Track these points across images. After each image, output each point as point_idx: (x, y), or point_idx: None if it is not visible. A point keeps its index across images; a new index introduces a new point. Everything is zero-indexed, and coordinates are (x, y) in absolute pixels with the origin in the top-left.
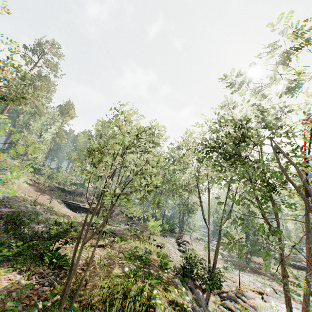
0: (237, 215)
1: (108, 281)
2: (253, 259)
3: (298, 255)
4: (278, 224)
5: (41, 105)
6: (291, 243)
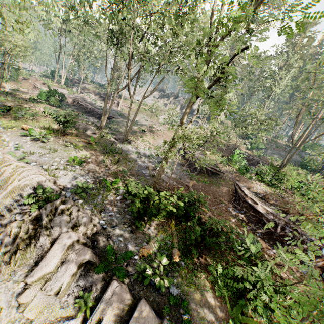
0: None
1: (6, 99)
2: None
3: None
4: None
5: (302, 63)
6: None
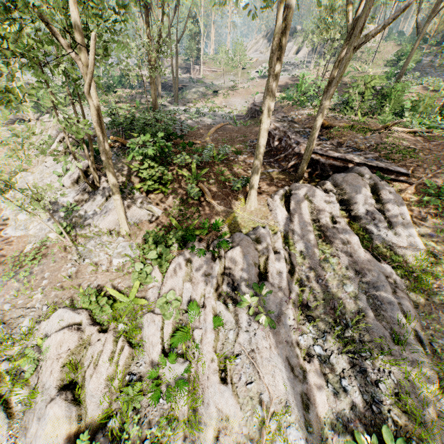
0: None
1: None
2: None
3: None
4: None
5: None
6: None
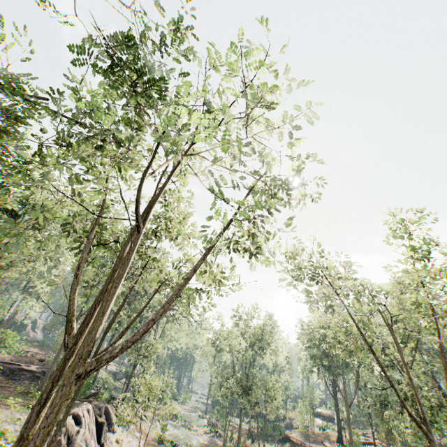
0: (233, 362)
1: None
2: (251, 446)
3: (328, 430)
4: (87, 315)
5: None
6: (303, 406)
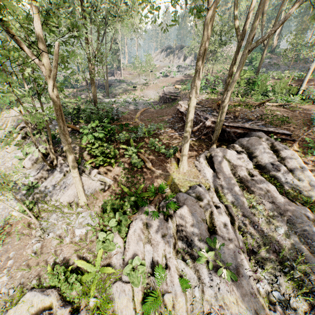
0: None
1: None
2: None
3: None
4: None
5: None
6: None
